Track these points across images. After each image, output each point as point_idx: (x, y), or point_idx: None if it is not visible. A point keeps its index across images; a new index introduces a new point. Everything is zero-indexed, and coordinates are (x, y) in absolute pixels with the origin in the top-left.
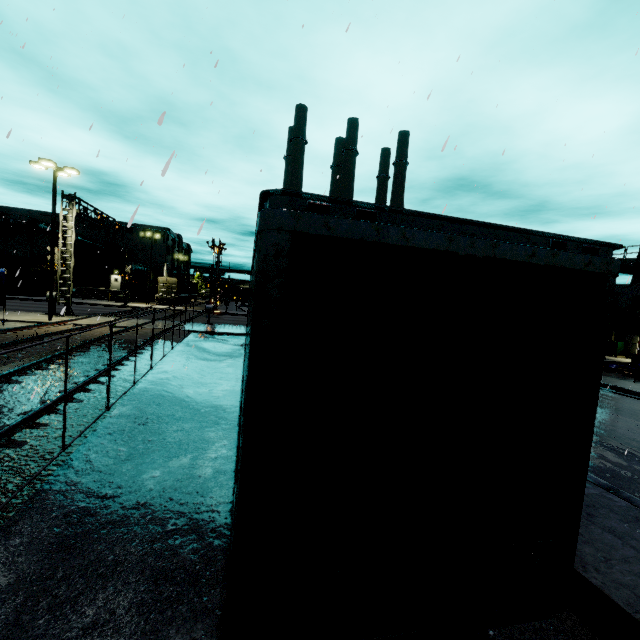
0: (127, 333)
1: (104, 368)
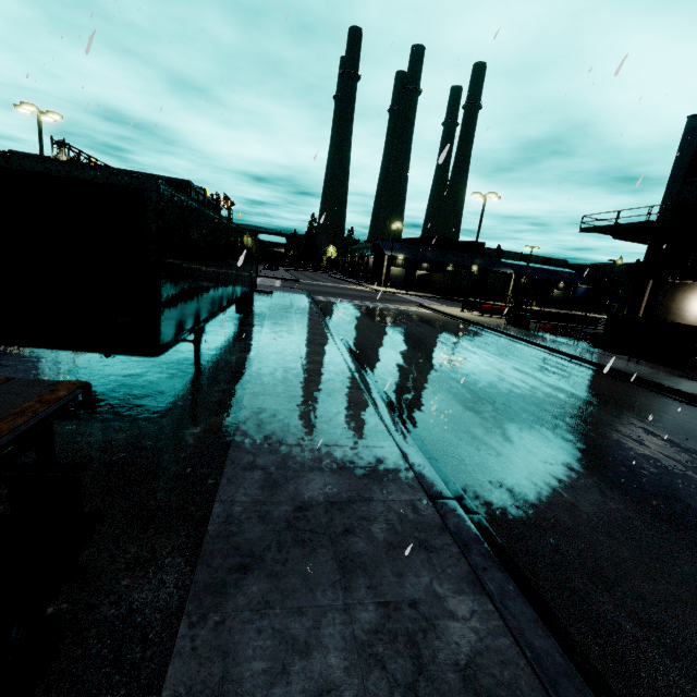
0: None
1: None
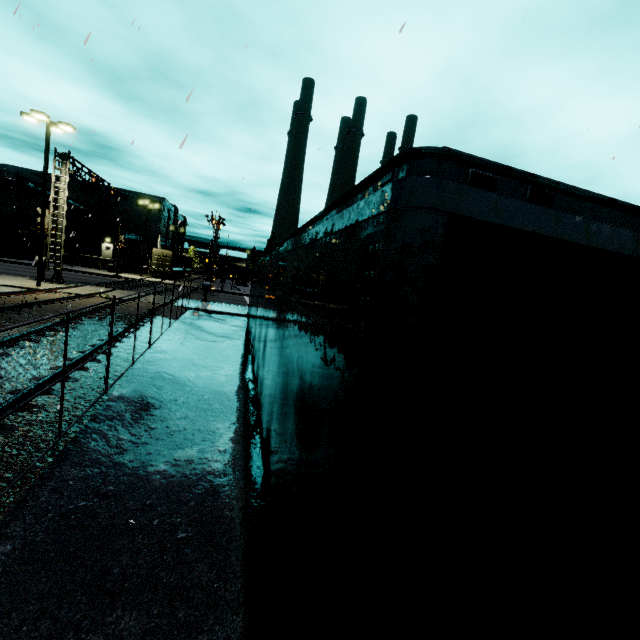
0: (121, 306)
1: (100, 344)
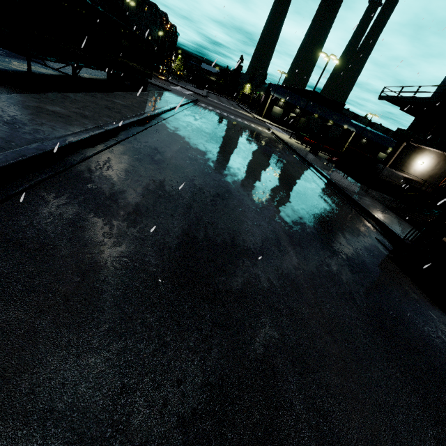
0: None
1: None
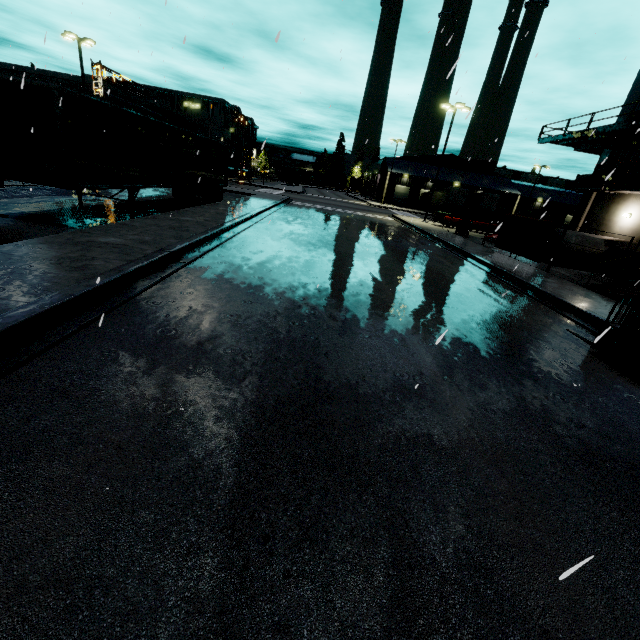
0: None
1: None
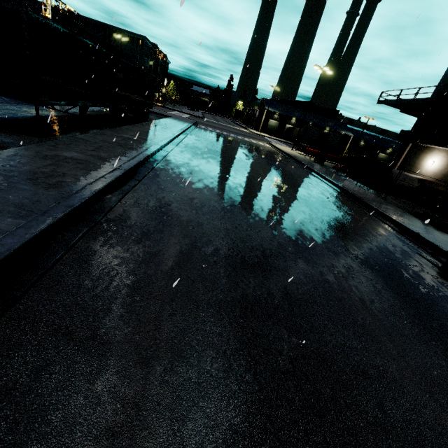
0: None
1: None
